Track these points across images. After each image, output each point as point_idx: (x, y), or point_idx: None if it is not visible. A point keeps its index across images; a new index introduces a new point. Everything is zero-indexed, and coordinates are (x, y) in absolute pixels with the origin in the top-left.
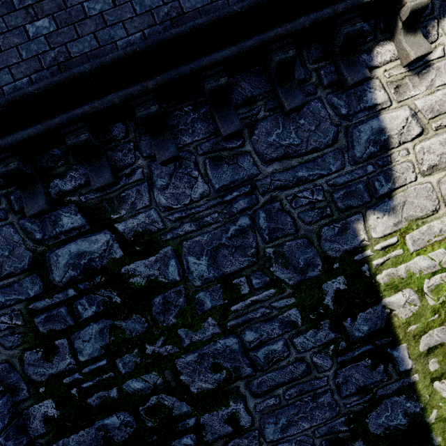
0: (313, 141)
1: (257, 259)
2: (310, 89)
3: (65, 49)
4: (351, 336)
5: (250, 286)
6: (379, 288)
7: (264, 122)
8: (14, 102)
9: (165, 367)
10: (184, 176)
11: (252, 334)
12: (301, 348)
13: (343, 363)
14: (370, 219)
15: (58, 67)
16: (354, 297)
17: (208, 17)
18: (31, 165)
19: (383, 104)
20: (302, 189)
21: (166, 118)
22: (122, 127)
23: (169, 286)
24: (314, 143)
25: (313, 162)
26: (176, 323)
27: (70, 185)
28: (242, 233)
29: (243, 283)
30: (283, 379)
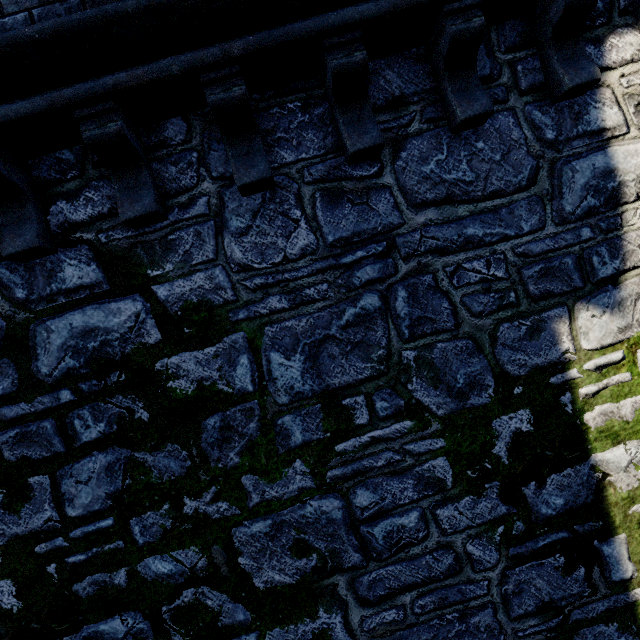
0: (497, 179)
1: (387, 367)
2: (498, 93)
3: None
4: (534, 513)
5: (371, 411)
6: (587, 434)
7: (418, 139)
8: None
9: (213, 540)
10: (277, 216)
11: (368, 494)
12: (448, 527)
13: (518, 559)
14: (580, 318)
15: (81, 1)
16: (544, 447)
17: None
18: (19, 171)
19: (615, 129)
20: (471, 256)
21: (256, 117)
22: (181, 125)
23: (234, 399)
24: (498, 183)
25: (494, 213)
26: (240, 464)
27: (83, 212)
28: (366, 321)
29: (360, 406)
30: (413, 578)
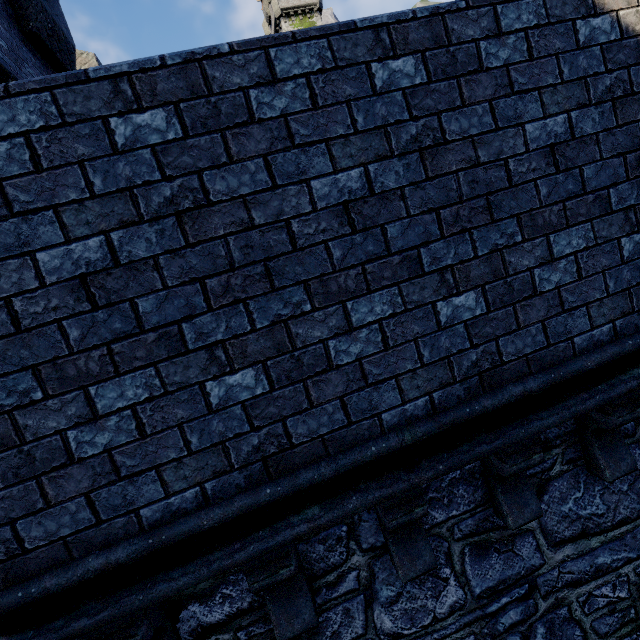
0: (624, 508)
1: None
2: (627, 428)
3: (282, 428)
4: None
5: None
6: None
7: (559, 480)
8: (166, 546)
9: None
10: (427, 578)
11: None
12: None
13: None
14: None
15: (264, 465)
16: None
17: (546, 380)
18: None
19: None
20: (600, 583)
21: None
22: None
23: None
24: (624, 511)
25: (620, 539)
26: None
27: (219, 611)
28: None
29: None
30: None
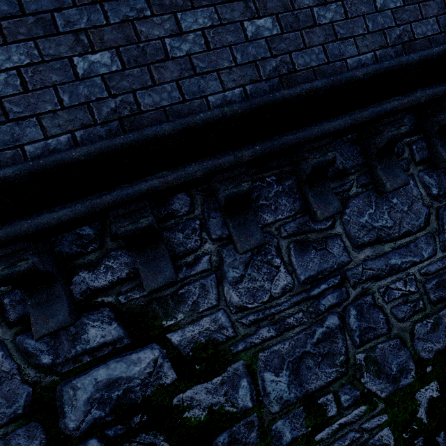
0: (406, 224)
1: (346, 369)
2: (402, 165)
3: (133, 98)
4: None
5: (338, 404)
6: None
7: (356, 199)
8: (44, 171)
9: None
10: (263, 265)
11: None
12: None
13: None
14: None
15: (120, 123)
16: None
17: (327, 81)
18: (47, 255)
19: None
20: (394, 279)
21: None
22: (185, 199)
23: (238, 416)
24: (407, 226)
25: (406, 247)
26: None
27: (103, 279)
28: (330, 337)
29: (330, 401)
30: None
